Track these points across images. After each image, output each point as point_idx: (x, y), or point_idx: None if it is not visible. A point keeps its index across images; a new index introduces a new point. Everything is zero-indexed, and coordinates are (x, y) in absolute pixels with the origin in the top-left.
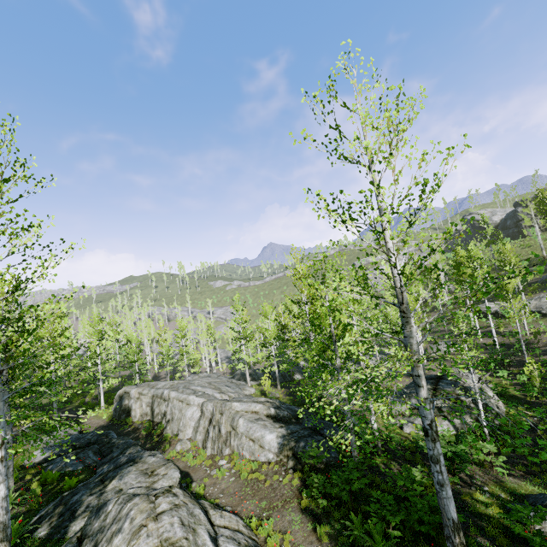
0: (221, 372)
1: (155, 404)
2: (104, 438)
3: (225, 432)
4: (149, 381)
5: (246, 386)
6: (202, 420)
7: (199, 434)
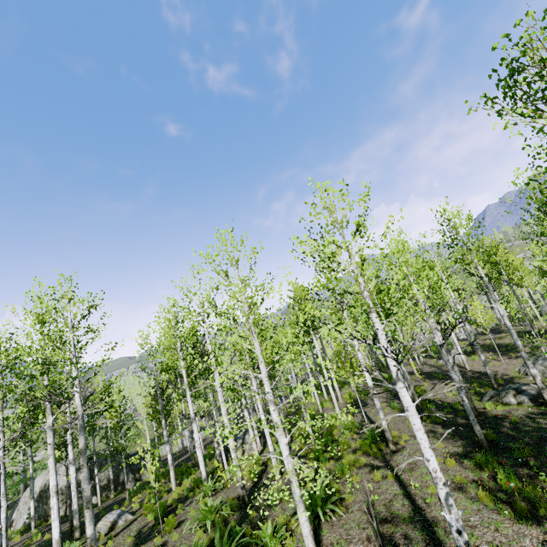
0: None
1: None
2: None
3: None
4: None
5: None
6: None
7: None
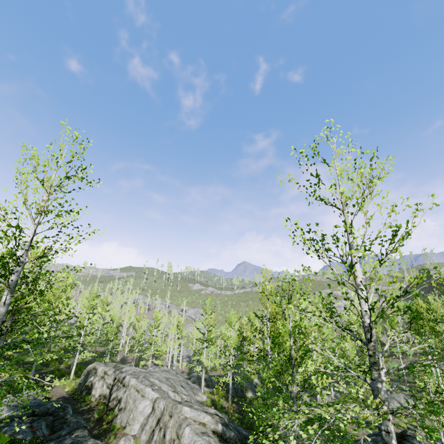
0: (180, 370)
1: (114, 387)
2: (61, 411)
3: (169, 439)
4: (116, 362)
5: (199, 391)
6: (151, 417)
7: (144, 433)
